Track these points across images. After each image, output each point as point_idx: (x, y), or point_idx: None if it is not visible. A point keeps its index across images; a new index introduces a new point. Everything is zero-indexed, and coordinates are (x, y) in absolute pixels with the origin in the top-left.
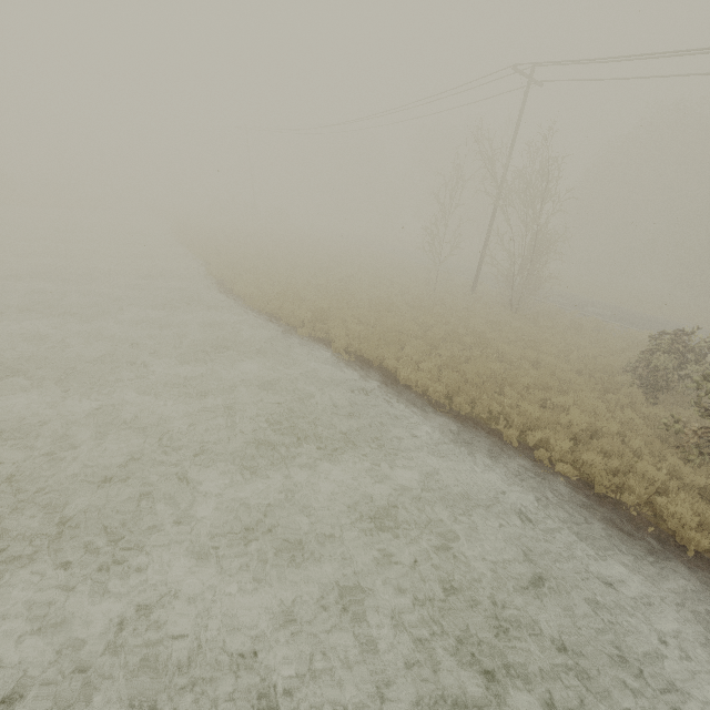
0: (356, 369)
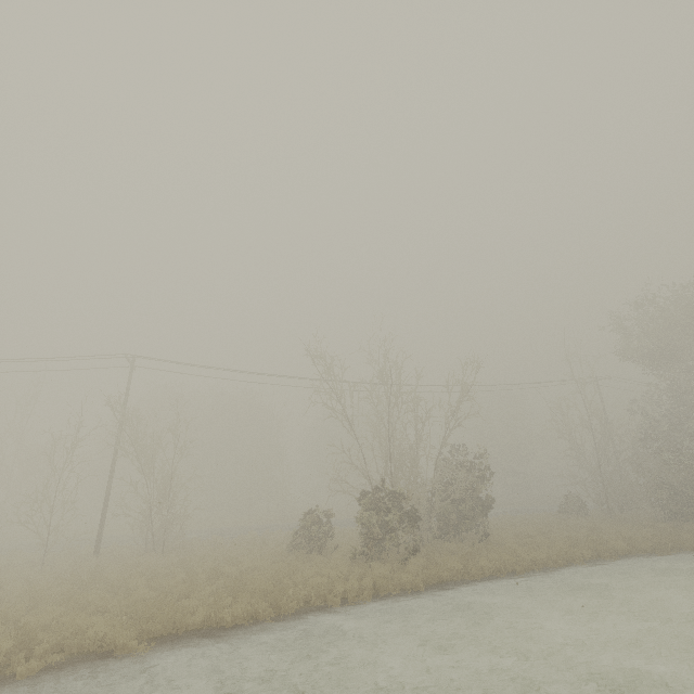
0: (175, 647)
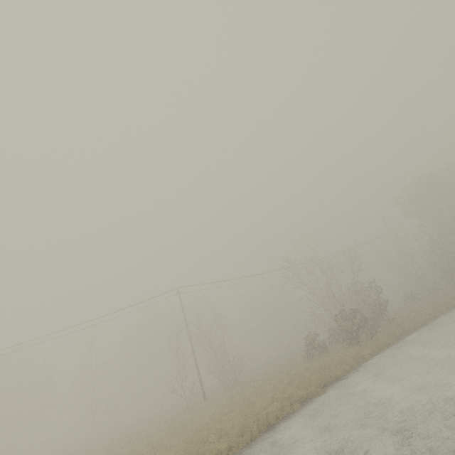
0: (334, 386)
